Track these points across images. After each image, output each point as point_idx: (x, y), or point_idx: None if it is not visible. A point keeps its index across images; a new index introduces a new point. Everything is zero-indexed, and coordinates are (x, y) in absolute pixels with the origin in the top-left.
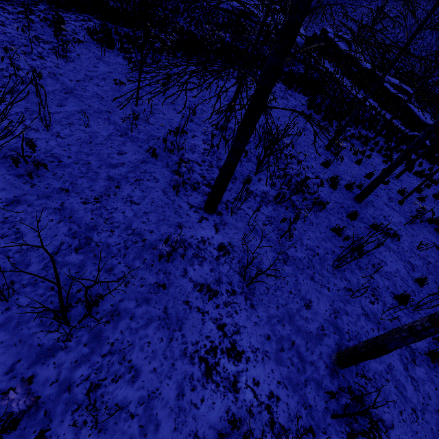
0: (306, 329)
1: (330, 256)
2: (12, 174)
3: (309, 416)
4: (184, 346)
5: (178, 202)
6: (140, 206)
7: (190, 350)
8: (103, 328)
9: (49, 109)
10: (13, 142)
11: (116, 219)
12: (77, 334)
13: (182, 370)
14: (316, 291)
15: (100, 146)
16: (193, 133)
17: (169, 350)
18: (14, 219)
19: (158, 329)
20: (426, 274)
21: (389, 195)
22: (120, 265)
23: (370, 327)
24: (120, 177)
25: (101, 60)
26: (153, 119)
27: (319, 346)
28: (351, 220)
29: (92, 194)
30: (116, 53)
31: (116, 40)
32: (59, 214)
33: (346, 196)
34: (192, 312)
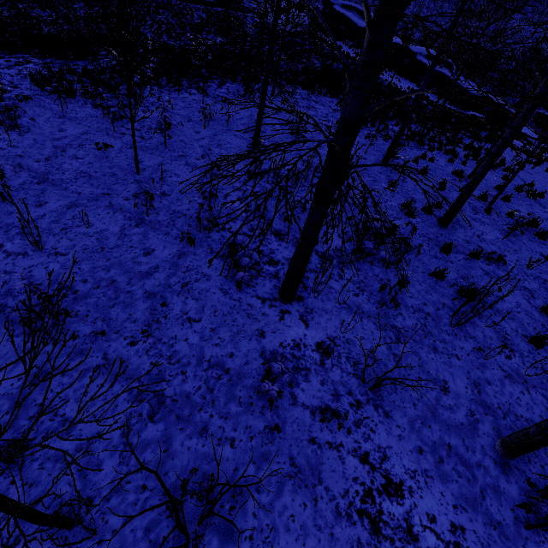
0: (456, 422)
1: (442, 311)
2: (19, 334)
3: (502, 536)
4: (333, 503)
5: (246, 300)
6: (202, 322)
7: (342, 506)
8: (231, 519)
9: (26, 215)
10: (0, 283)
11: (182, 352)
12: (202, 542)
13: (345, 538)
14: (446, 366)
15: (117, 250)
16: (223, 192)
17: (319, 516)
18: (52, 403)
19: (294, 492)
20: (547, 296)
21: (472, 206)
22: (213, 419)
23: (519, 391)
24: (161, 288)
25: (65, 118)
26: (166, 186)
27: (477, 438)
28: (446, 254)
29: (136, 327)
30: (81, 102)
31: (74, 81)
32: (107, 373)
33: (428, 223)
34: (324, 451)
